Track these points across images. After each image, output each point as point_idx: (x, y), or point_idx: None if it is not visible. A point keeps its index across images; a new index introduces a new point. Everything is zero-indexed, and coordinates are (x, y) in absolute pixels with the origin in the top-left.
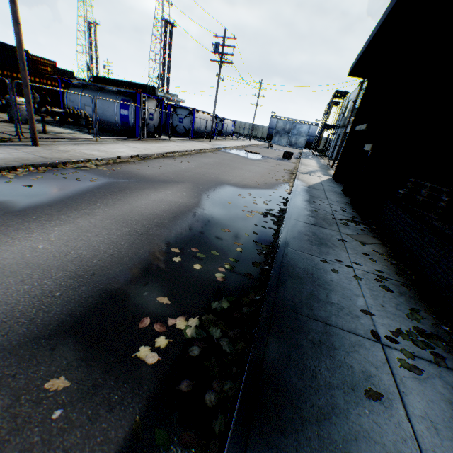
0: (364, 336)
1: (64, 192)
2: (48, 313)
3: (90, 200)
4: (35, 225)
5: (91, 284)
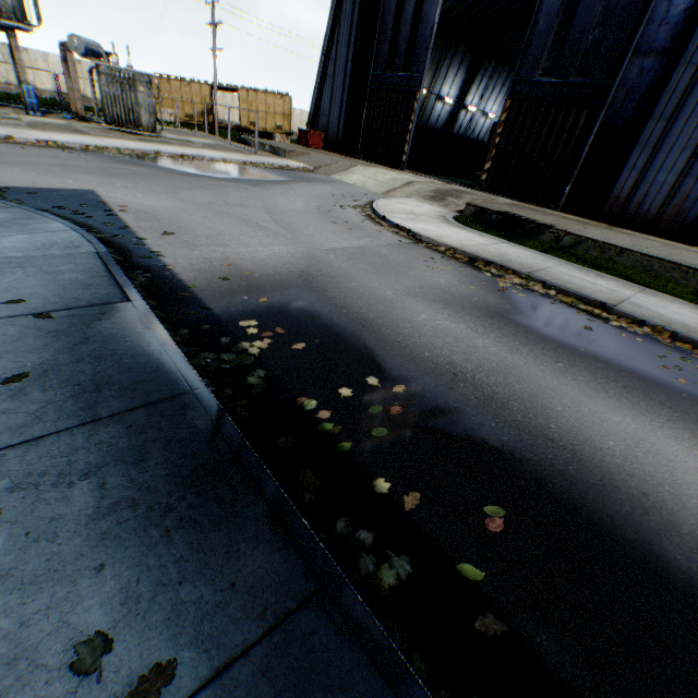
0: (7, 450)
1: (586, 346)
2: (325, 306)
3: (570, 360)
4: (469, 319)
5: (349, 323)
